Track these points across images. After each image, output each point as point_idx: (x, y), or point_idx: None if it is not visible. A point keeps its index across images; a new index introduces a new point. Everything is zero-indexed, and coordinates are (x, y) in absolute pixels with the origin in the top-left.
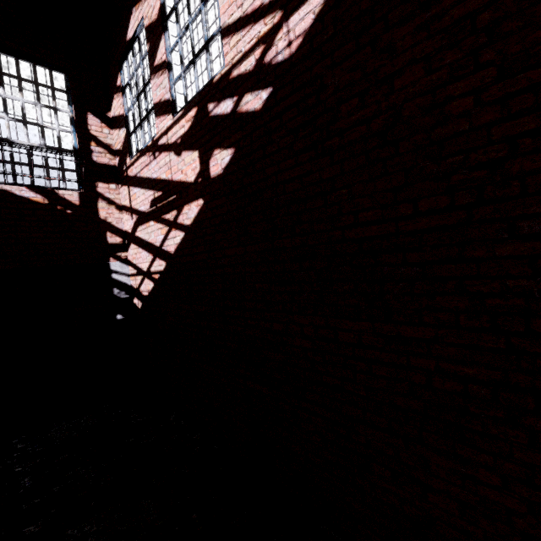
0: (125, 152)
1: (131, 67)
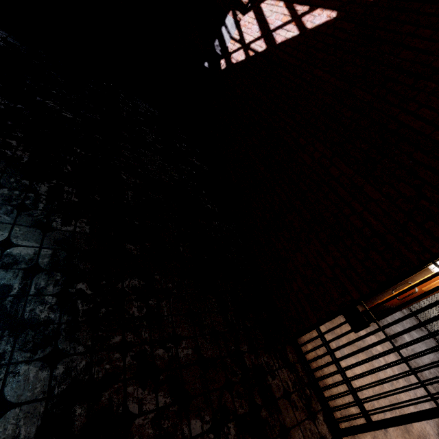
0: None
1: None
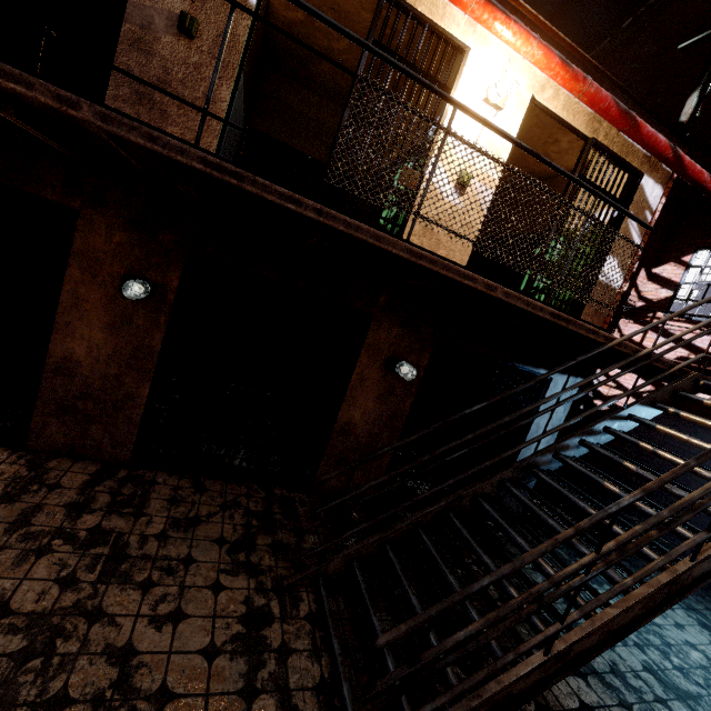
0: (660, 306)
1: (705, 253)
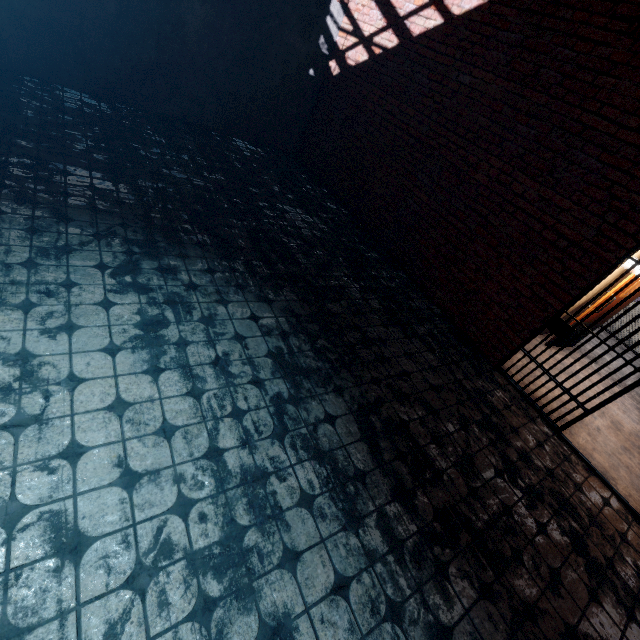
0: None
1: None
